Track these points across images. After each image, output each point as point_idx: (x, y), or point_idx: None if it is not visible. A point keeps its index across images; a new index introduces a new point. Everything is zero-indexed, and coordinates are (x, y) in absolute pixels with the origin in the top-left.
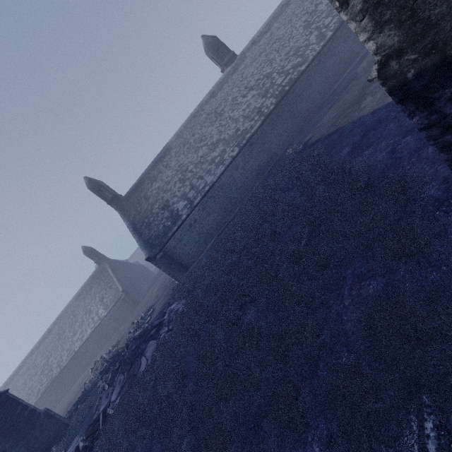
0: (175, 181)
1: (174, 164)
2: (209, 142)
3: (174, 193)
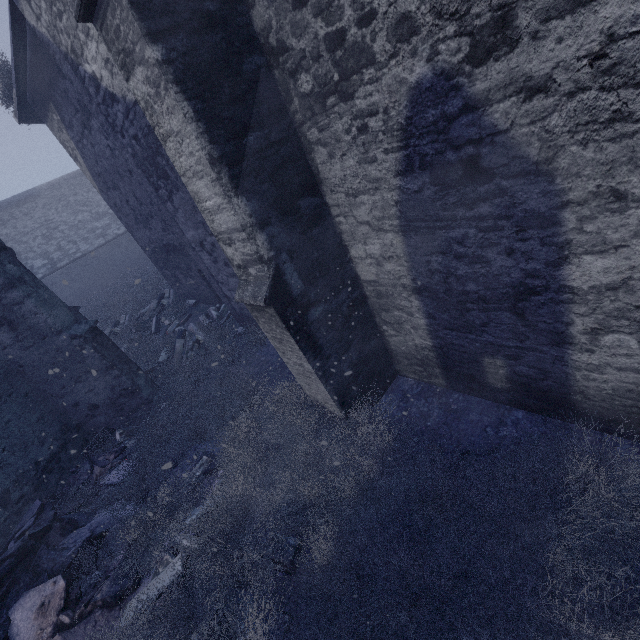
0: (36, 236)
1: (40, 217)
2: (94, 210)
3: (32, 248)
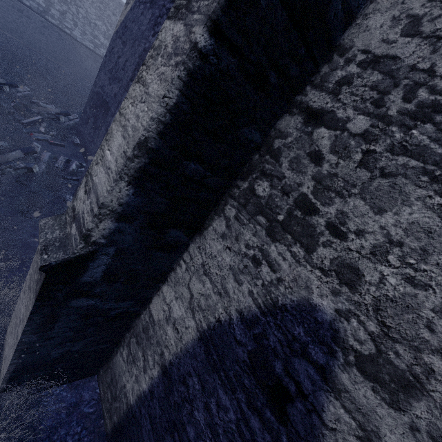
0: None
1: None
2: (111, 32)
3: None
